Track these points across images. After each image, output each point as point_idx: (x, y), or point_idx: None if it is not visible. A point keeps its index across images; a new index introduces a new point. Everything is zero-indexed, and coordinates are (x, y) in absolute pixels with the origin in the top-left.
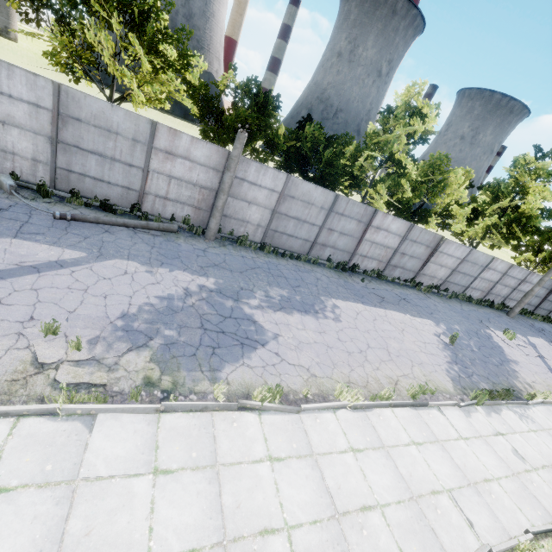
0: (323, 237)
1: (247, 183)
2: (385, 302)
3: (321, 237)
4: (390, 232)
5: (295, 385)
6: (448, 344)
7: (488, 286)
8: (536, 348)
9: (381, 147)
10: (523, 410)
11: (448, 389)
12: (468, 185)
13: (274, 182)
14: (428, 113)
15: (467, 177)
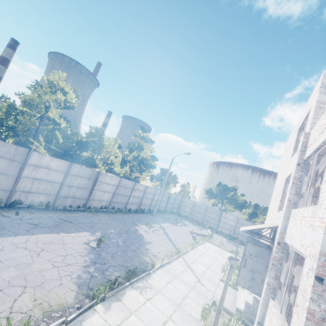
0: None
1: None
2: (39, 227)
3: None
4: (51, 169)
5: None
6: (94, 248)
7: (139, 200)
8: (164, 228)
9: (36, 108)
10: (146, 281)
11: (66, 302)
12: (119, 146)
13: None
14: (68, 91)
15: (117, 142)
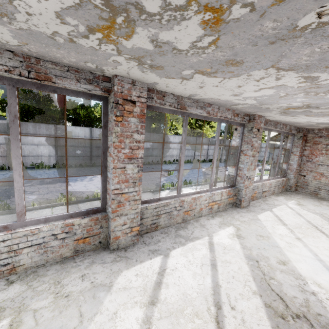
0: (95, 152)
1: (31, 135)
2: None
3: (94, 152)
4: None
5: (30, 204)
6: (167, 176)
7: (205, 152)
8: None
9: None
10: (198, 186)
11: (151, 188)
12: None
13: (48, 130)
14: None
15: None
